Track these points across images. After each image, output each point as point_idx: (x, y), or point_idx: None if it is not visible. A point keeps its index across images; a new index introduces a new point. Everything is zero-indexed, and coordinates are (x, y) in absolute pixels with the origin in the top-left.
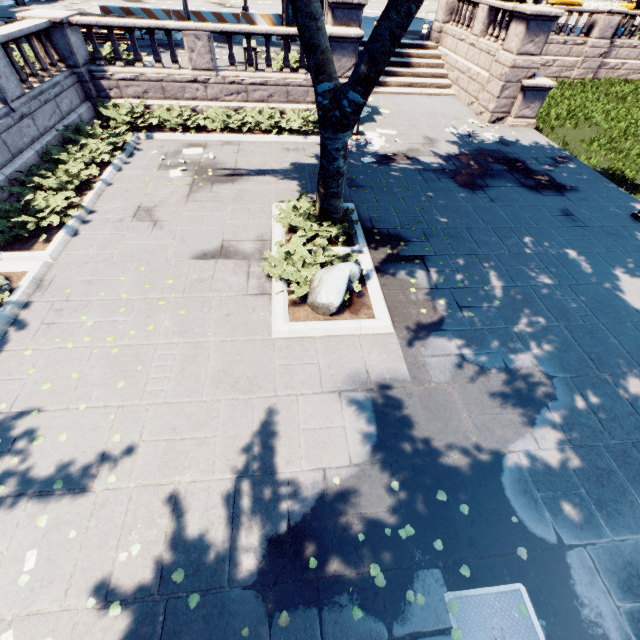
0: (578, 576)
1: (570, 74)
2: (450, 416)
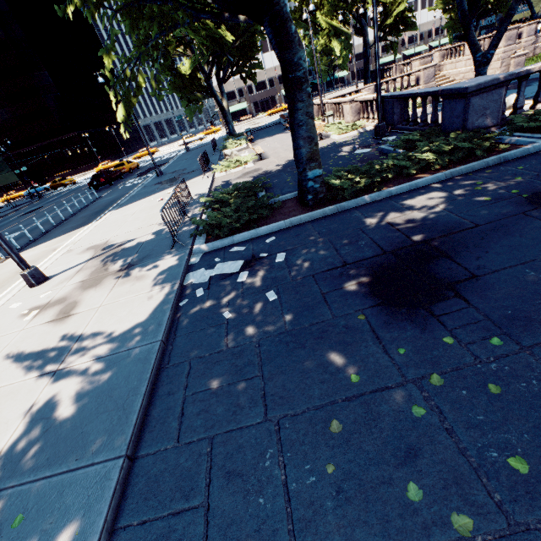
0: None
1: None
2: None
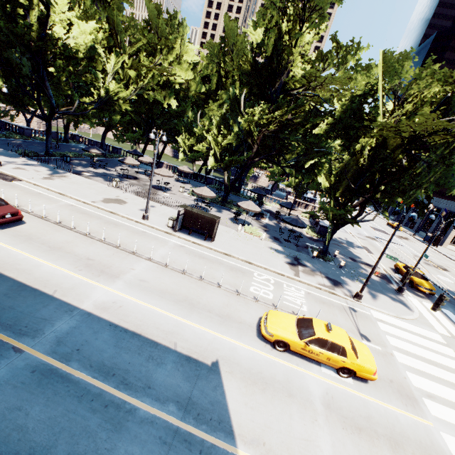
0: None
1: None
2: None
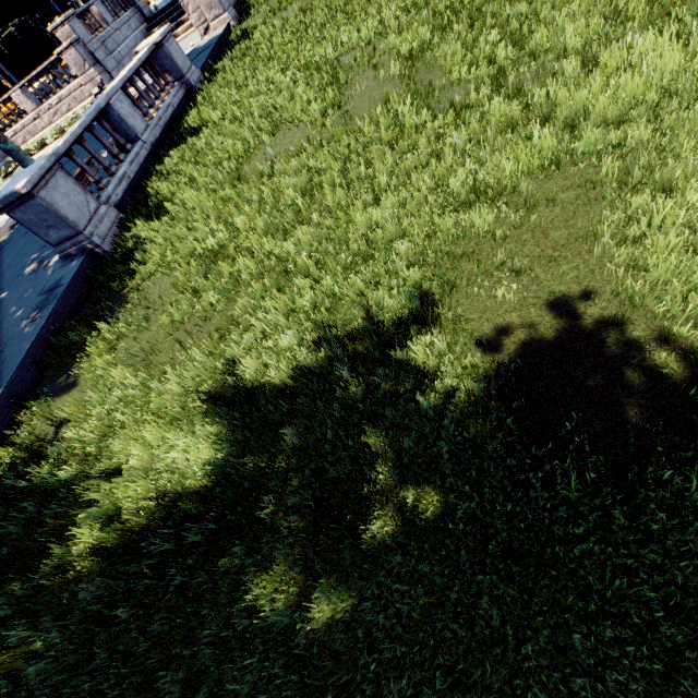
0: None
1: None
2: None
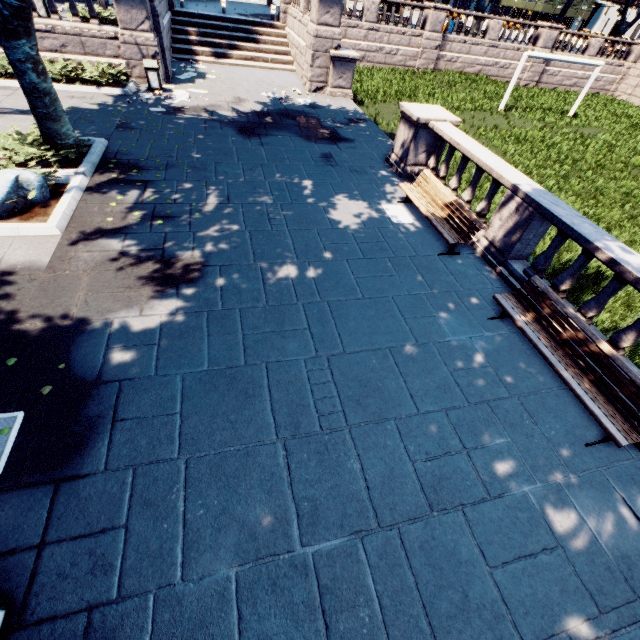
0: (93, 403)
1: (414, 64)
2: (64, 295)
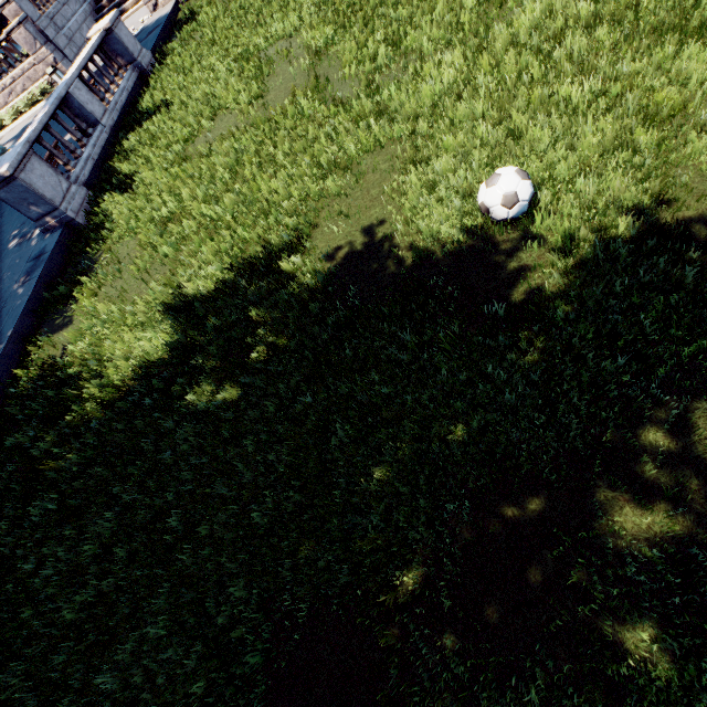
0: None
1: None
2: None
